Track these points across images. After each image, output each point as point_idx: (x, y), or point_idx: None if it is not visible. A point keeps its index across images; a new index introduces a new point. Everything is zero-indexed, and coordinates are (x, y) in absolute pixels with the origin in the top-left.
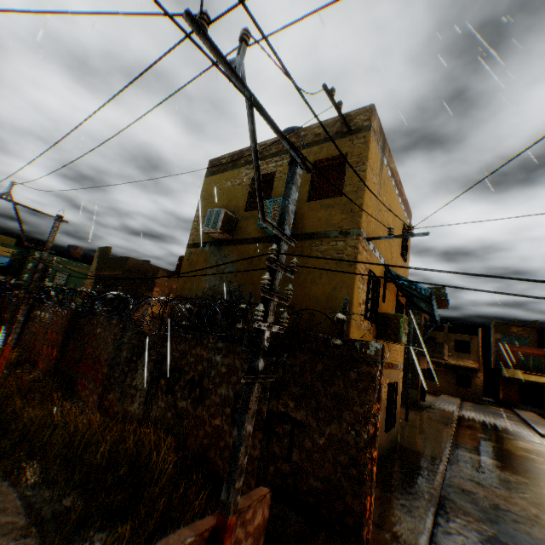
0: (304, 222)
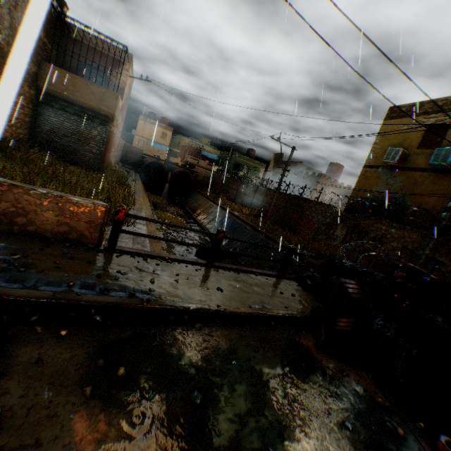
0: None
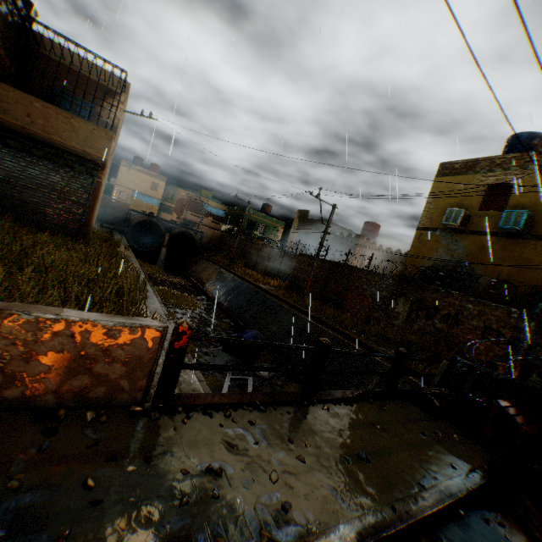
0: (538, 227)
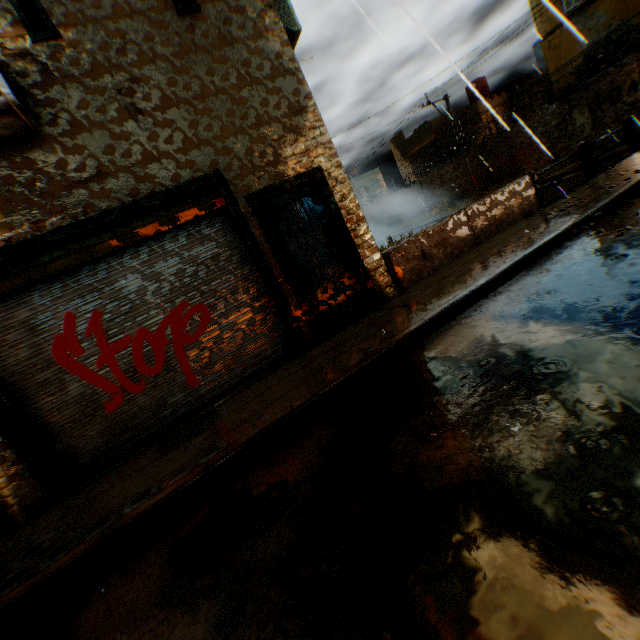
0: None
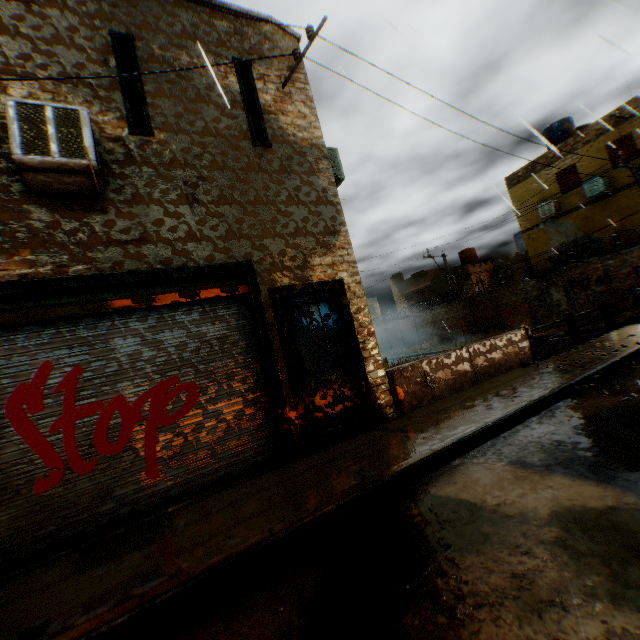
0: (615, 182)
